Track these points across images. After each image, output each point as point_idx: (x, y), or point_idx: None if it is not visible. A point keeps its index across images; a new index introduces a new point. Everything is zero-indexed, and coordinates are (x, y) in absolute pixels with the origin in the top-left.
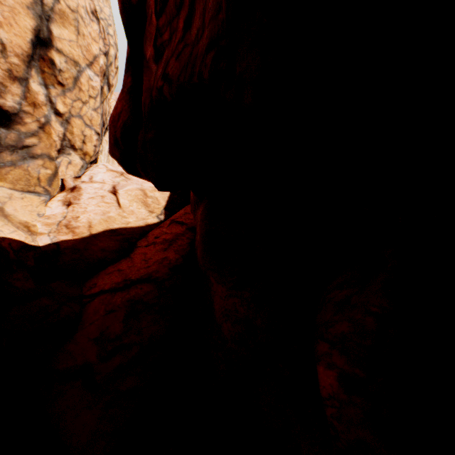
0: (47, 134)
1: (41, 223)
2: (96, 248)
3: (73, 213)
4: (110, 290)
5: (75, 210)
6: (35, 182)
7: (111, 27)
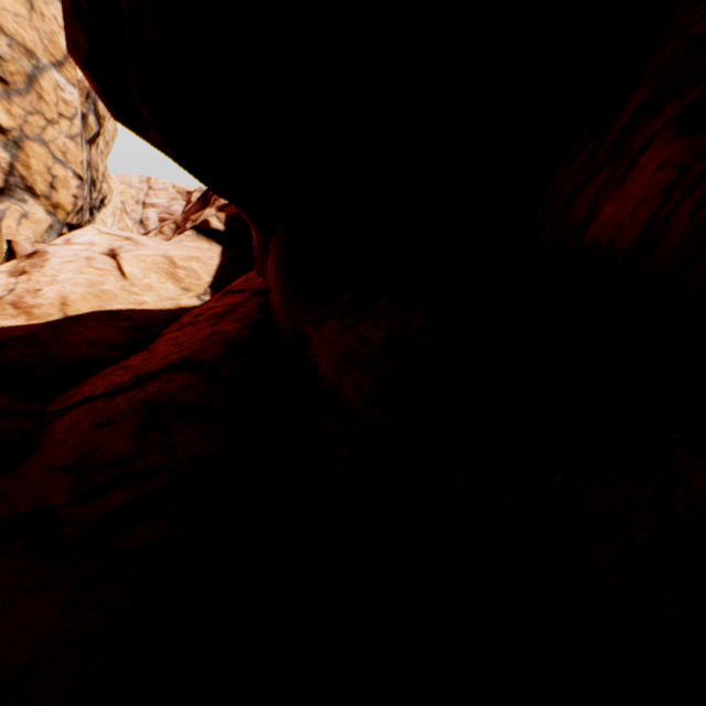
0: None
1: None
2: (77, 339)
3: (29, 284)
4: (105, 394)
5: (32, 279)
6: None
7: None
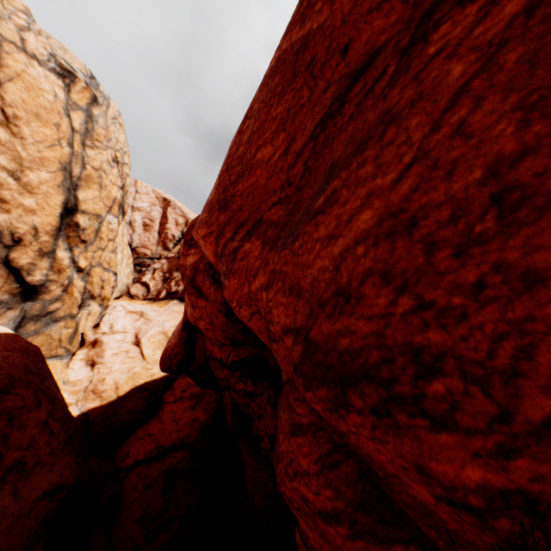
0: (70, 294)
1: (68, 392)
2: (124, 411)
3: (99, 375)
4: (145, 460)
5: (100, 371)
6: (57, 344)
7: (126, 154)
